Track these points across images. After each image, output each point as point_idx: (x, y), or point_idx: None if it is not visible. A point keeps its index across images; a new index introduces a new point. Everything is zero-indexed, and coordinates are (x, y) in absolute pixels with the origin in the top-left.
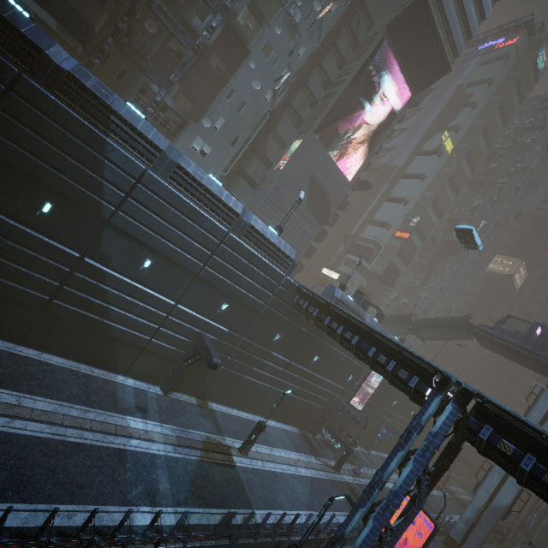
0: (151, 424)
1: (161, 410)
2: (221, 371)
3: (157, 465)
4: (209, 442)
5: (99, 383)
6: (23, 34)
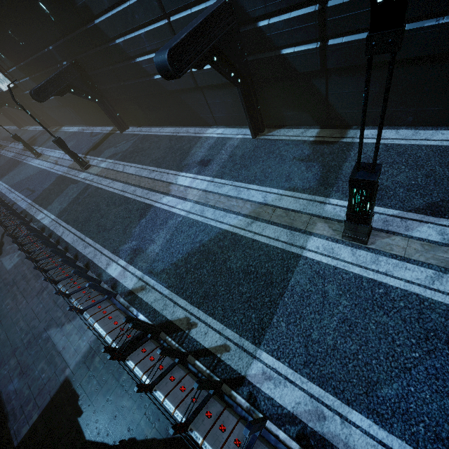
0: (200, 179)
1: (229, 161)
2: (329, 54)
3: (166, 225)
4: (276, 205)
5: (184, 142)
6: None
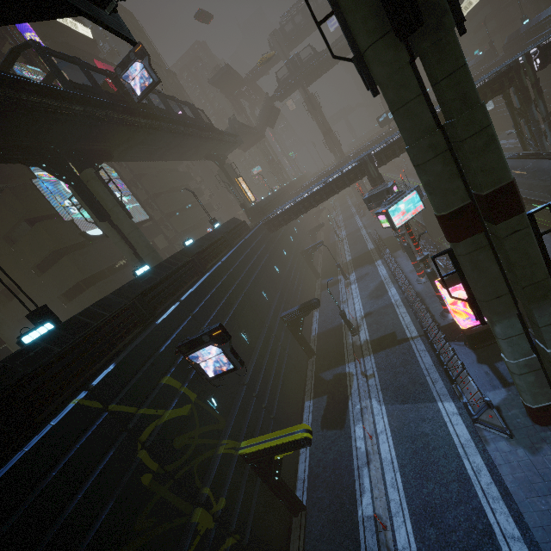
0: None
1: None
2: None
3: None
4: None
5: None
6: (521, 34)
